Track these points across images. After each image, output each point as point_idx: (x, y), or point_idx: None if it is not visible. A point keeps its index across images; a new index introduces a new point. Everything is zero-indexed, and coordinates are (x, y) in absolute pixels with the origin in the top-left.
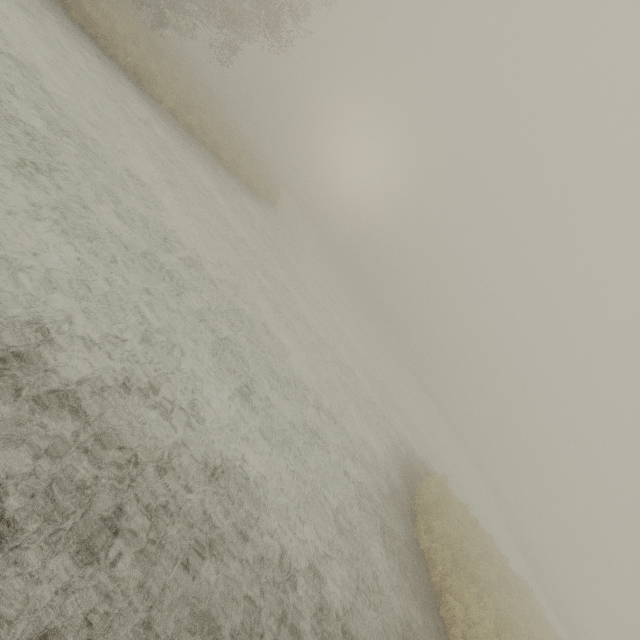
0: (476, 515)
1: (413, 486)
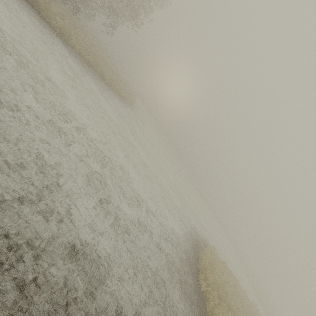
0: (230, 267)
1: (198, 253)
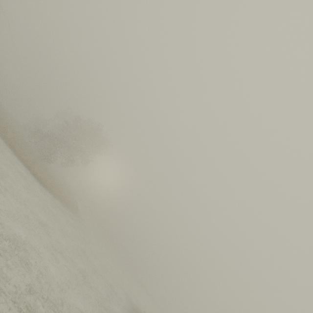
0: None
1: None
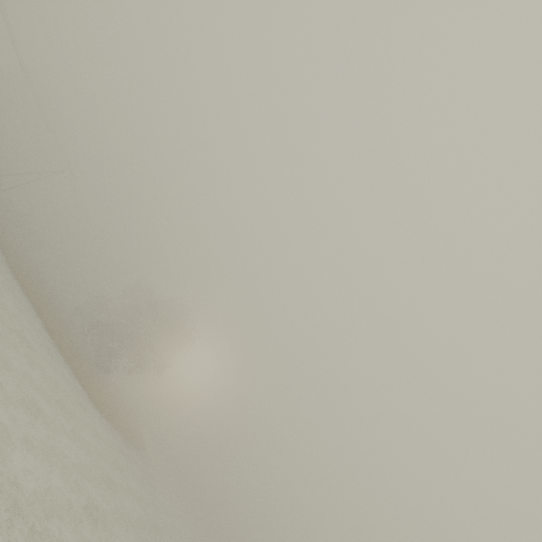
0: None
1: None
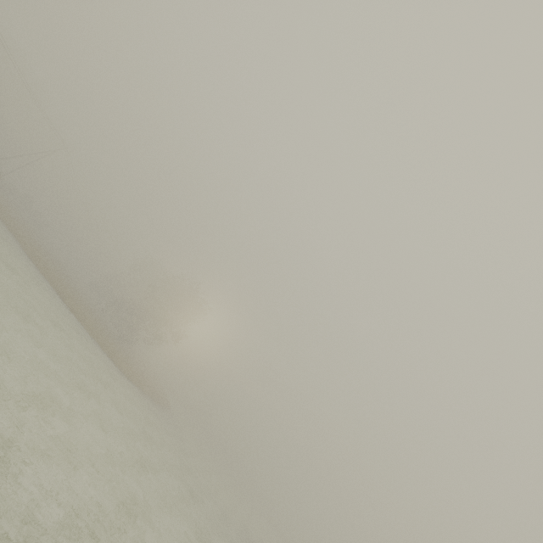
0: None
1: None
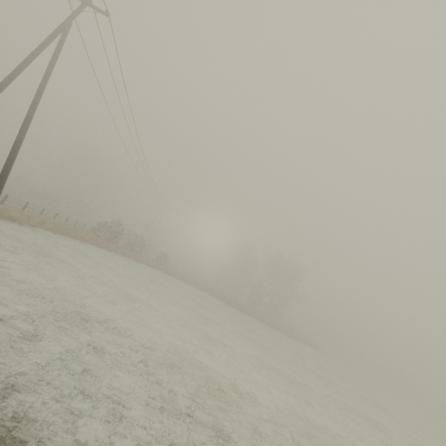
0: None
1: None
